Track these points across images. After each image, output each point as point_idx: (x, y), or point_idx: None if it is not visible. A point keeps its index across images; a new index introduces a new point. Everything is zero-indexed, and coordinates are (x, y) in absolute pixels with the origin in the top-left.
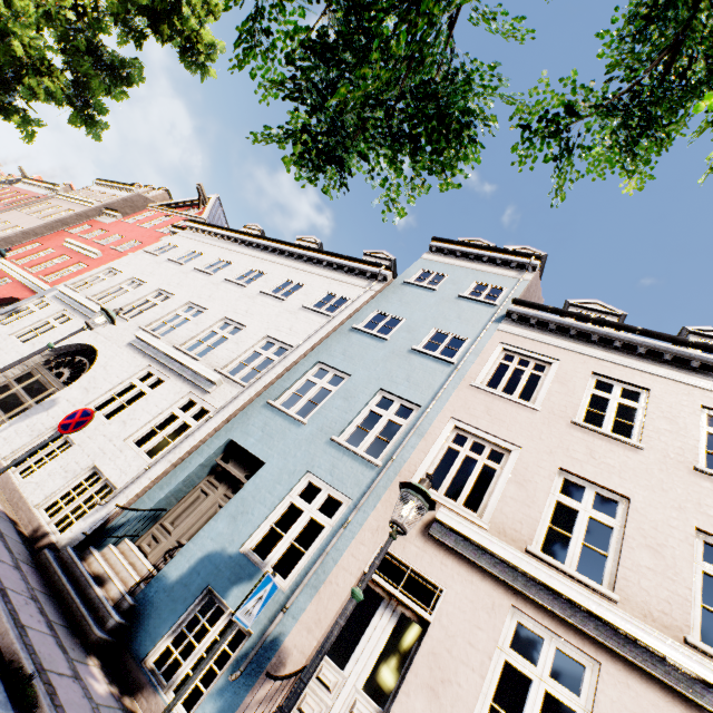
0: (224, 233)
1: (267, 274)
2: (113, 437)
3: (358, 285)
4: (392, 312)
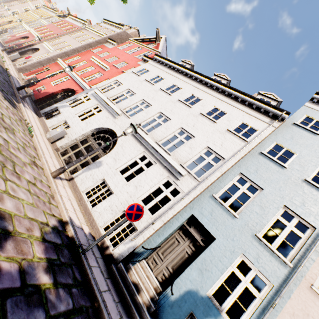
0: (175, 66)
1: (203, 100)
2: (131, 195)
3: (262, 120)
4: (287, 146)
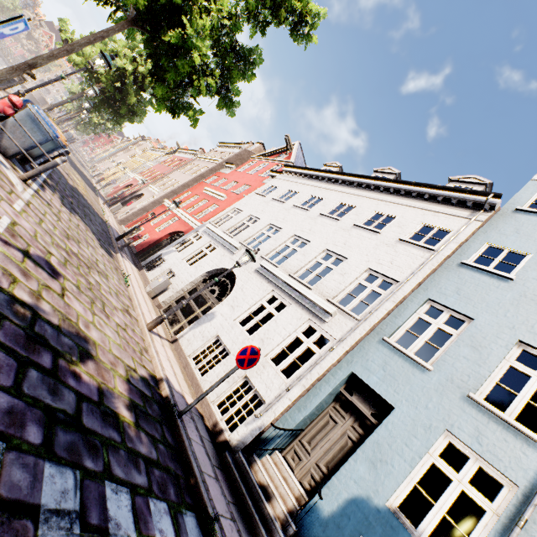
0: (312, 173)
1: (357, 207)
2: None
3: (457, 215)
4: (509, 245)
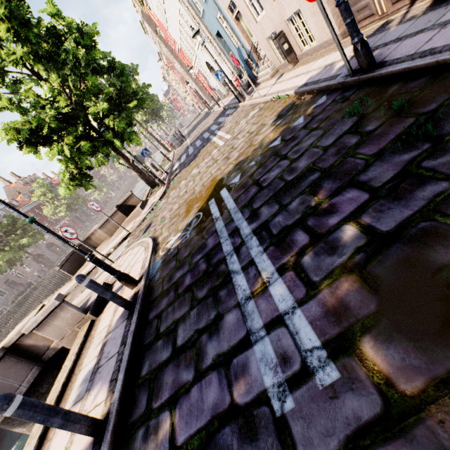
0: None
1: None
2: (223, 67)
3: None
4: None
